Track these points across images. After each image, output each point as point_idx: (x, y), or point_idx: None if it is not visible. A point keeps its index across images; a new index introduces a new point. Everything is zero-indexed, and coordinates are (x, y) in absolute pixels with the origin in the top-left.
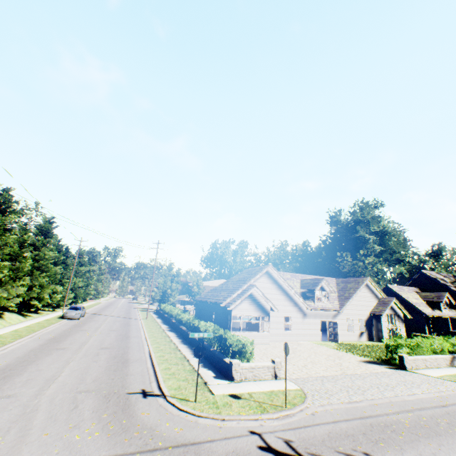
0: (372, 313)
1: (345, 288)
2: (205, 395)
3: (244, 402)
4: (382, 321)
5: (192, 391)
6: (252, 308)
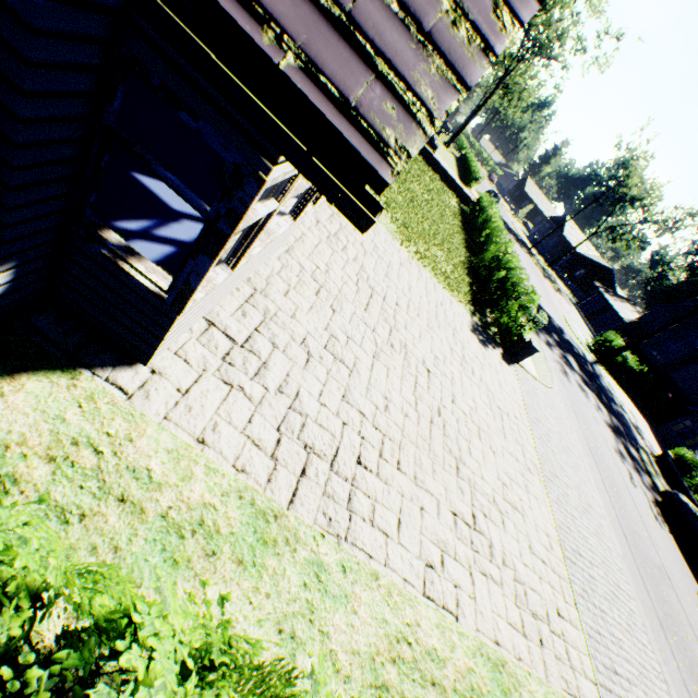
0: None
1: None
2: None
3: None
4: None
5: None
6: None
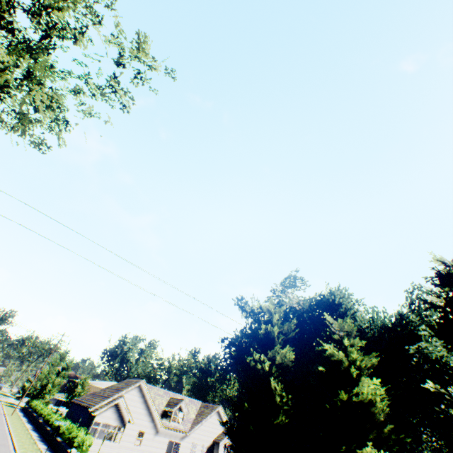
0: (215, 440)
1: (203, 412)
2: None
3: None
4: (220, 449)
5: None
6: (114, 417)
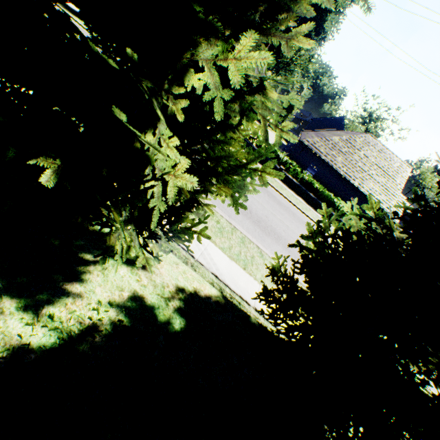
0: None
1: None
2: None
3: None
4: None
5: None
6: None
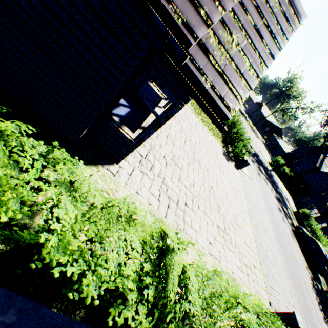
0: None
1: None
2: None
3: None
4: None
5: None
6: None
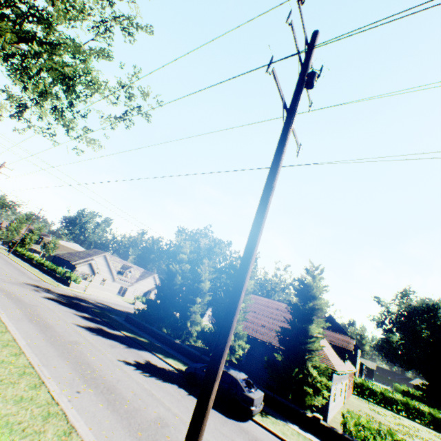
0: (149, 290)
1: (144, 275)
2: (60, 286)
3: (72, 290)
4: (151, 294)
5: (56, 284)
6: (88, 269)
